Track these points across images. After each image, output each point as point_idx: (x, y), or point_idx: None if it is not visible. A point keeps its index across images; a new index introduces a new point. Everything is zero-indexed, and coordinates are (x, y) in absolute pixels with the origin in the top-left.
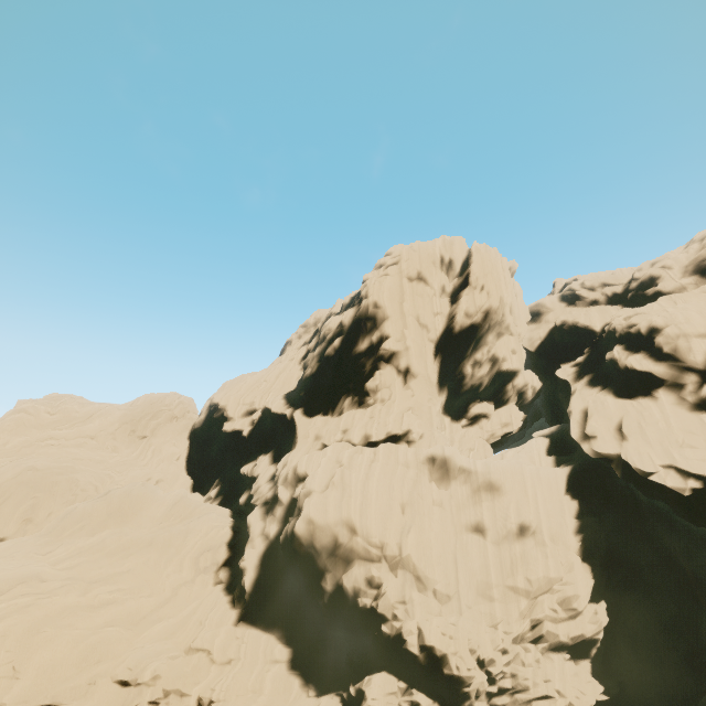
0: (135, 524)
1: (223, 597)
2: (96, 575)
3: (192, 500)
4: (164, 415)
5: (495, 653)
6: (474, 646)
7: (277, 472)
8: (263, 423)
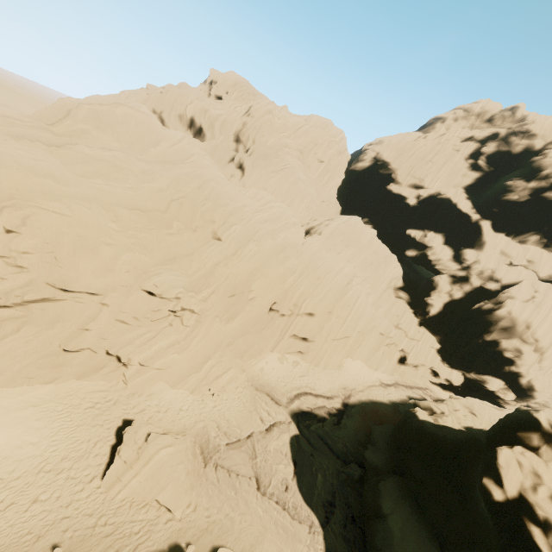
0: (356, 245)
1: (409, 309)
2: (362, 276)
3: (377, 239)
4: (335, 147)
5: (551, 394)
6: (551, 392)
7: (468, 262)
8: (431, 204)
